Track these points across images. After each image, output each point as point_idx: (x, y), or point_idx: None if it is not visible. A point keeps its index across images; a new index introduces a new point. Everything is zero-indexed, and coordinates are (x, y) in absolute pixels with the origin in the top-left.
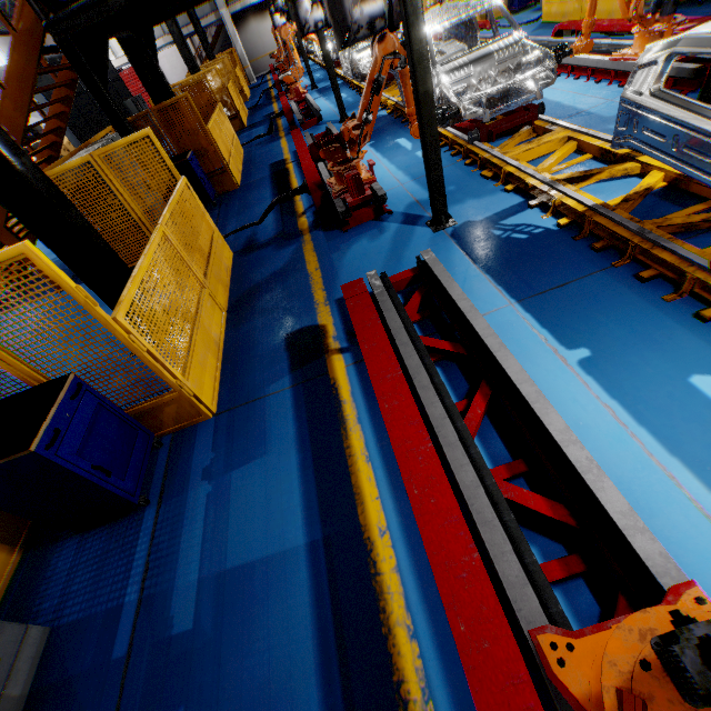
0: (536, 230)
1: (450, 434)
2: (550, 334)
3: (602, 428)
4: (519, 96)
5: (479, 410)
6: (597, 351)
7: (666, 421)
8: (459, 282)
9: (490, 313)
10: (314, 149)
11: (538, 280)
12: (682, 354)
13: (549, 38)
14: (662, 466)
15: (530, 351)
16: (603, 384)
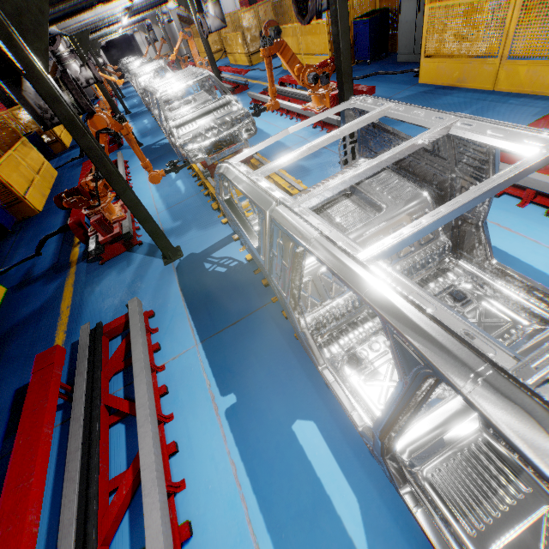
0: (232, 263)
1: (67, 548)
2: (214, 379)
3: (223, 491)
4: (237, 141)
5: (125, 490)
6: (241, 397)
7: (268, 478)
8: (167, 321)
9: (179, 356)
10: (58, 201)
11: (221, 317)
12: (295, 397)
13: (277, 85)
14: (254, 535)
15: (196, 400)
16: (236, 437)
